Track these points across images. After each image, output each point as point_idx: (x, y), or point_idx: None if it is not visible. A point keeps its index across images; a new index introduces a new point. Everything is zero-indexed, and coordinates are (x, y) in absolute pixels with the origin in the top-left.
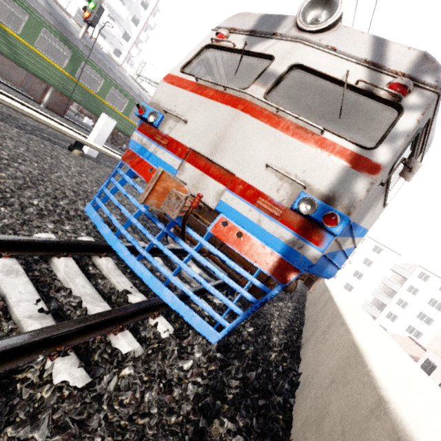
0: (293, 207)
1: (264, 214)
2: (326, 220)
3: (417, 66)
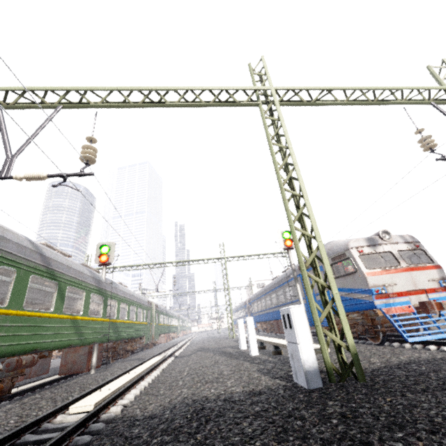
0: (442, 286)
1: (438, 293)
2: None
3: (411, 239)
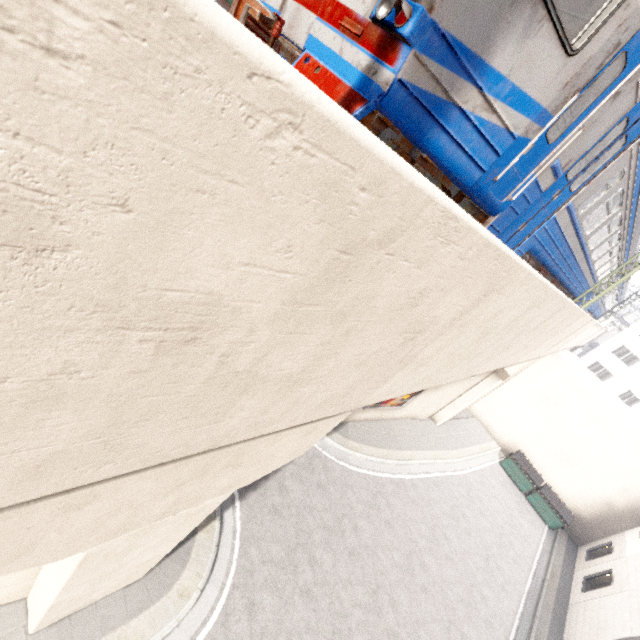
0: (371, 15)
1: (347, 39)
2: (397, 17)
3: None
